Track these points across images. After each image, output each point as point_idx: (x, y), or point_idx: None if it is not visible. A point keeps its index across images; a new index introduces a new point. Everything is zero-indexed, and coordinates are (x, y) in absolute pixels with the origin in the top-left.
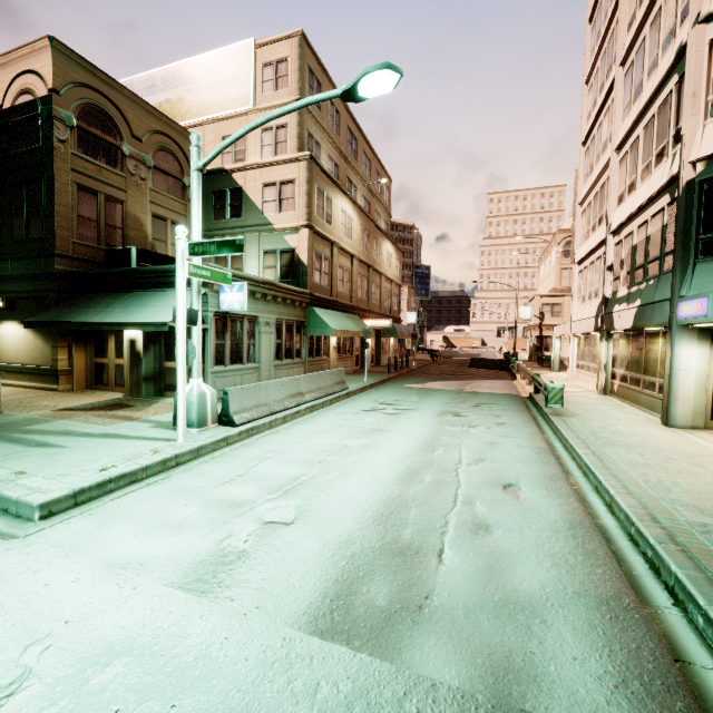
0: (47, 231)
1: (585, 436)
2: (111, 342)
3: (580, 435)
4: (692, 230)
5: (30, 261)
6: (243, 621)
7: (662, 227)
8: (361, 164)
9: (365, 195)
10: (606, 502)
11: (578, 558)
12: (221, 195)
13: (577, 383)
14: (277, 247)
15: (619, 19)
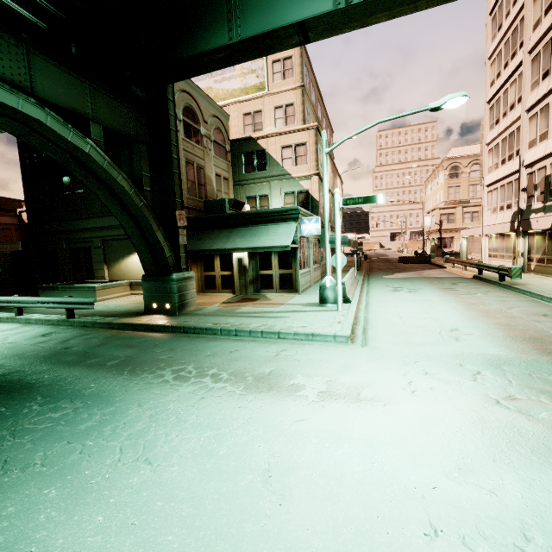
0: None
1: (550, 293)
2: (217, 261)
3: (546, 292)
4: None
5: None
6: (522, 356)
7: None
8: (322, 123)
9: None
10: None
11: None
12: (249, 156)
13: None
14: (295, 190)
15: (526, 21)
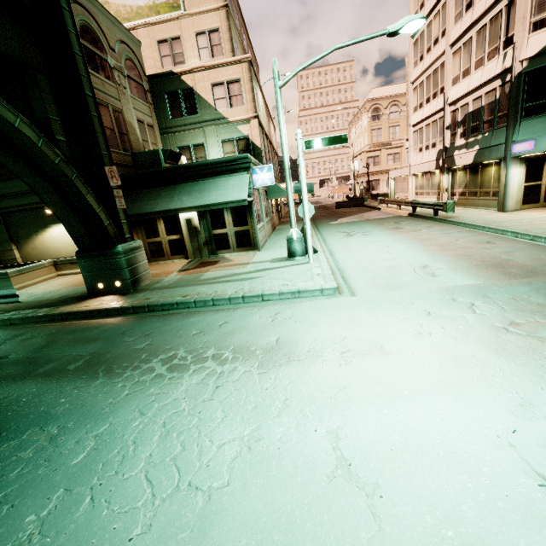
0: None
1: (480, 222)
2: (161, 225)
3: (478, 222)
4: (519, 102)
5: None
6: (496, 283)
7: (495, 100)
8: None
9: None
10: (527, 240)
11: None
12: (174, 96)
13: None
14: (233, 136)
15: None
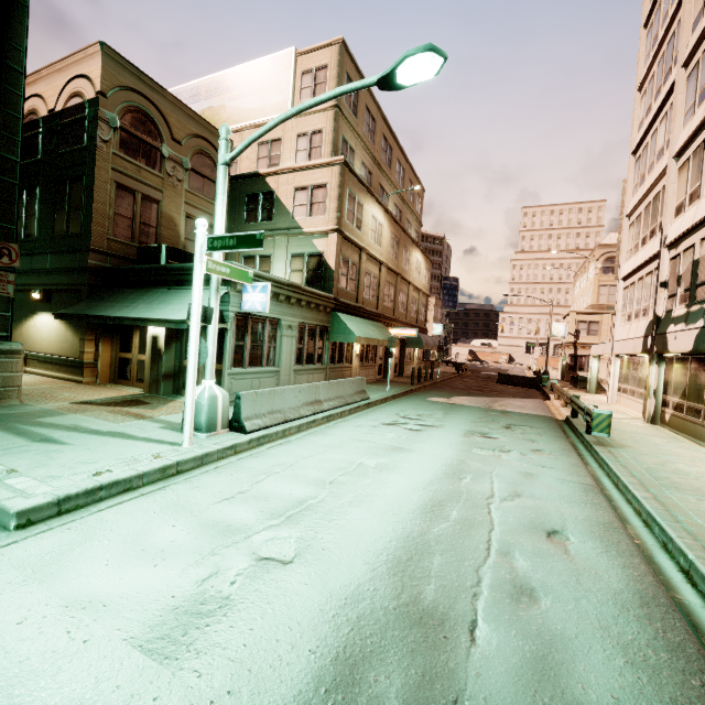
0: (84, 226)
1: (640, 473)
2: (136, 338)
3: (634, 471)
4: None
5: (67, 255)
6: None
7: None
8: (394, 172)
9: (397, 203)
10: (681, 567)
11: (661, 656)
12: (253, 198)
13: (619, 408)
14: (305, 251)
15: (683, 18)
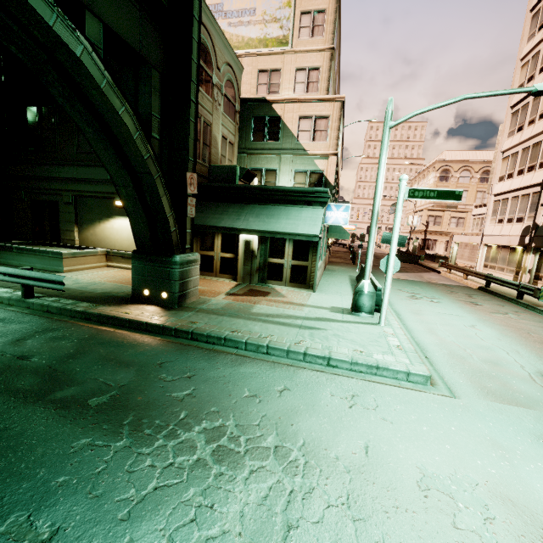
0: None
1: None
2: (218, 240)
3: None
4: None
5: None
6: None
7: None
8: None
9: None
10: None
11: None
12: (260, 121)
13: None
14: (308, 168)
15: None
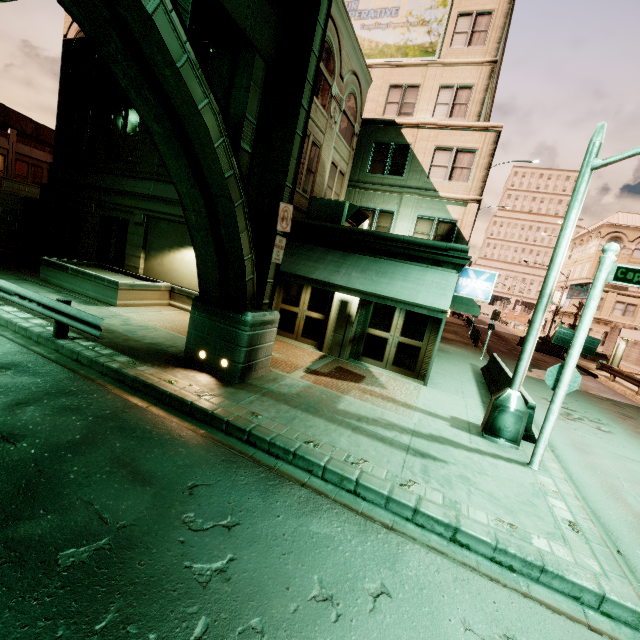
0: None
1: None
2: (306, 293)
3: None
4: None
5: None
6: None
7: None
8: None
9: None
10: None
11: None
12: (383, 148)
13: None
14: (436, 215)
15: None
